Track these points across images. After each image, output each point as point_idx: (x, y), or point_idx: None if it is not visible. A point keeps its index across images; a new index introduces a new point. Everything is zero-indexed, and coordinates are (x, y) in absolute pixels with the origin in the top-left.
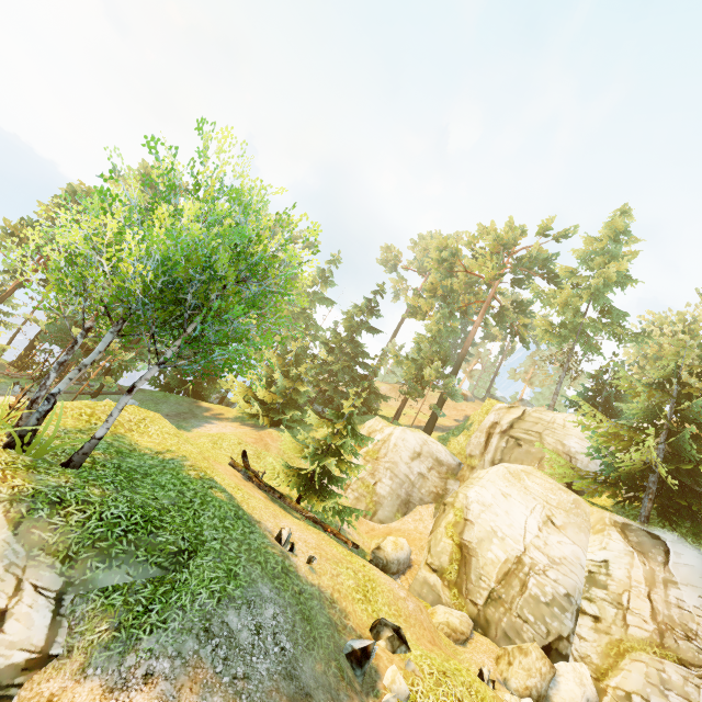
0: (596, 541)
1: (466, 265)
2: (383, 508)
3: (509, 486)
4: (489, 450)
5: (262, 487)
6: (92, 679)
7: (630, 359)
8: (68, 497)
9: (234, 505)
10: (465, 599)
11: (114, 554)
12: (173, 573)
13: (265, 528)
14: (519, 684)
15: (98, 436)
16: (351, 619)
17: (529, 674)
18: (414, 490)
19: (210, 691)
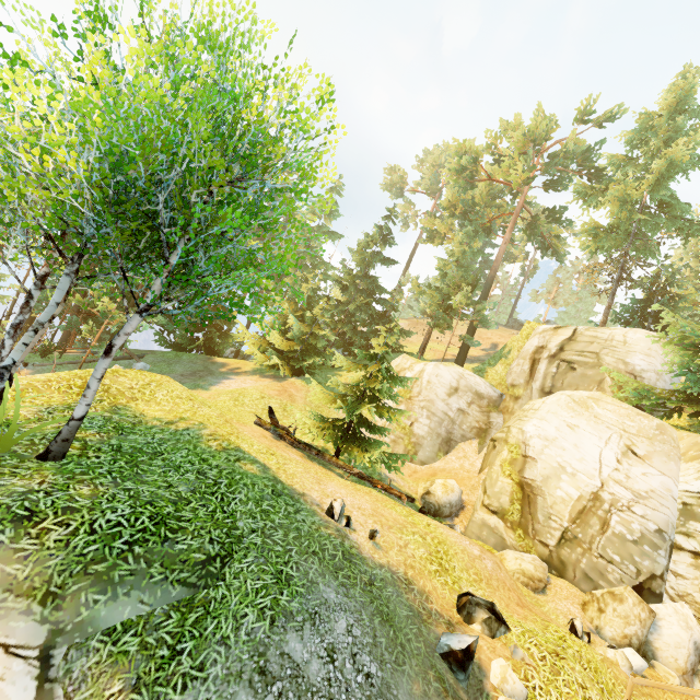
0: (690, 469)
1: (489, 173)
2: (423, 449)
3: (575, 416)
4: (537, 377)
5: (296, 445)
6: None
7: (677, 262)
8: (42, 506)
9: (269, 478)
10: (533, 540)
11: (118, 578)
12: (205, 589)
13: (312, 500)
14: (615, 633)
15: (76, 416)
16: (433, 600)
17: (626, 621)
18: (454, 428)
19: None
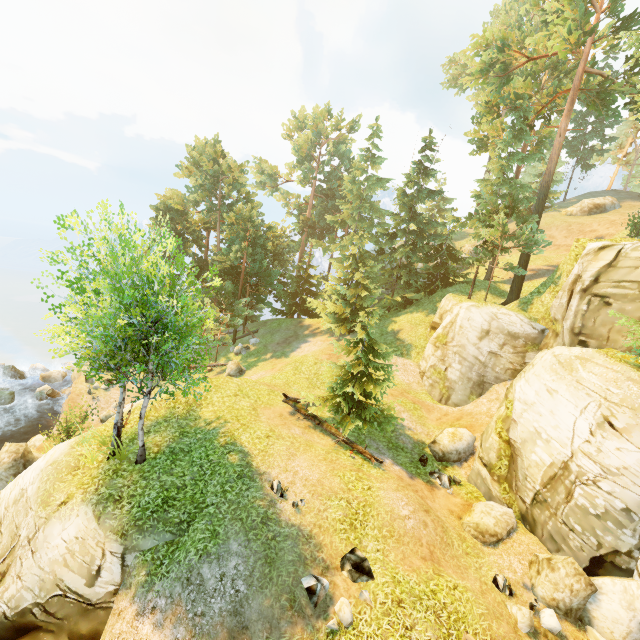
0: None
1: (532, 47)
2: (455, 392)
3: (556, 380)
4: (568, 315)
5: (307, 417)
6: (136, 604)
7: None
8: (124, 494)
9: (242, 464)
10: (515, 495)
11: (146, 528)
12: (179, 536)
13: (267, 478)
14: (545, 594)
15: (140, 445)
16: (325, 550)
17: (555, 588)
18: (486, 371)
19: (179, 622)
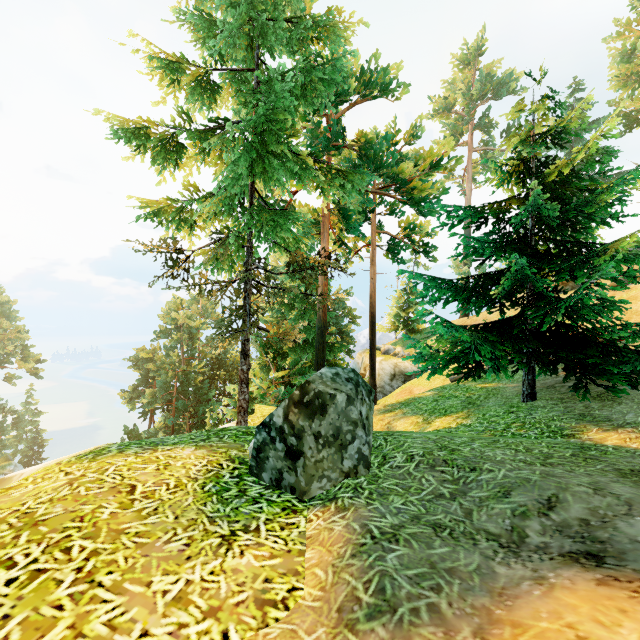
0: None
1: None
2: None
3: None
4: None
5: None
6: None
7: None
8: None
9: None
10: None
11: None
12: None
13: None
14: None
15: None
16: None
17: None
18: None
19: None
